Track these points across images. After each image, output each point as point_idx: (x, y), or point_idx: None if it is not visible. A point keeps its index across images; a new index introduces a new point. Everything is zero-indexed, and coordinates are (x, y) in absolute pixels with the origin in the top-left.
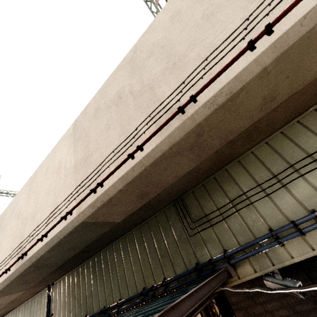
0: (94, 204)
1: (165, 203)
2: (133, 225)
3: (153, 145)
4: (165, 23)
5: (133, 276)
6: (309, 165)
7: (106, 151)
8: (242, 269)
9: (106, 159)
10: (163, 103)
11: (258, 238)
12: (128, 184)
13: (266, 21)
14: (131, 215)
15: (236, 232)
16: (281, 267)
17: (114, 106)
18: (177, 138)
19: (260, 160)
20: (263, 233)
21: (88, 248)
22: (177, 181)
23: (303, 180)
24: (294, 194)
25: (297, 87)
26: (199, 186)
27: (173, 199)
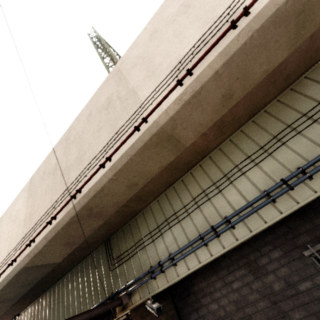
0: (29, 255)
1: (97, 244)
2: (77, 261)
3: (60, 217)
4: (85, 118)
5: (75, 304)
6: (174, 220)
7: (41, 213)
8: (135, 297)
9: (40, 220)
10: (70, 186)
11: (142, 274)
12: (50, 241)
13: (112, 150)
14: (69, 256)
15: (135, 268)
16: (153, 295)
17: (52, 175)
18: (73, 214)
19: (153, 213)
20: (148, 269)
21: (41, 283)
22: (95, 231)
23: (170, 231)
24: (165, 242)
25: (151, 176)
26: (121, 230)
27: (103, 240)
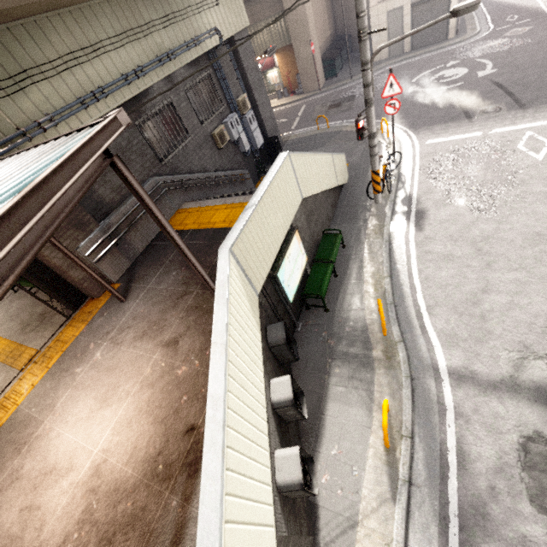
0: None
1: None
2: None
3: None
4: None
5: None
6: (38, 75)
7: None
8: None
9: None
10: None
11: (12, 135)
12: None
13: None
14: None
15: None
16: None
17: None
18: None
19: None
20: (12, 132)
21: None
22: None
23: (36, 87)
24: (32, 99)
25: None
26: None
27: None
